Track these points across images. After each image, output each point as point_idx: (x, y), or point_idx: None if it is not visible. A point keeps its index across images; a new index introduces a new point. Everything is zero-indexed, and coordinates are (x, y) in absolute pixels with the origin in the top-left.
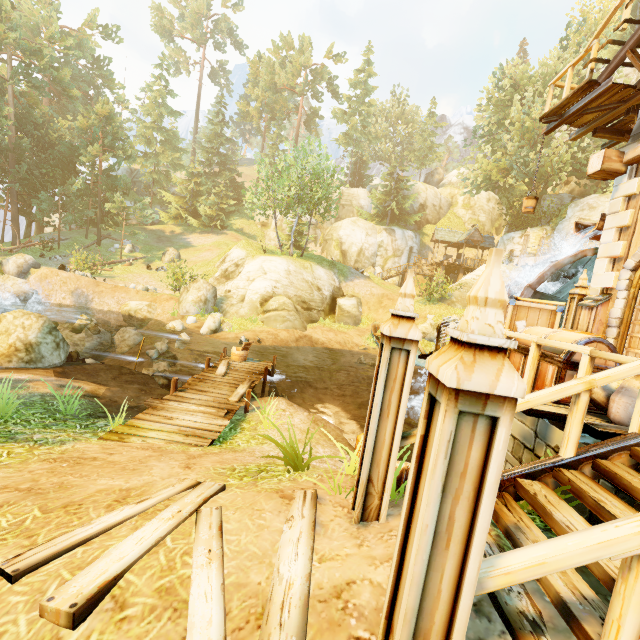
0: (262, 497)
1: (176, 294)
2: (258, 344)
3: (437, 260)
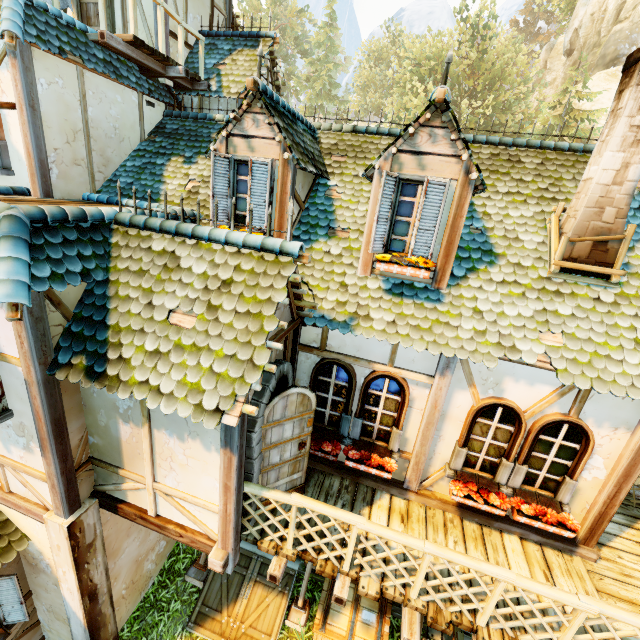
0: None
1: None
2: None
3: None
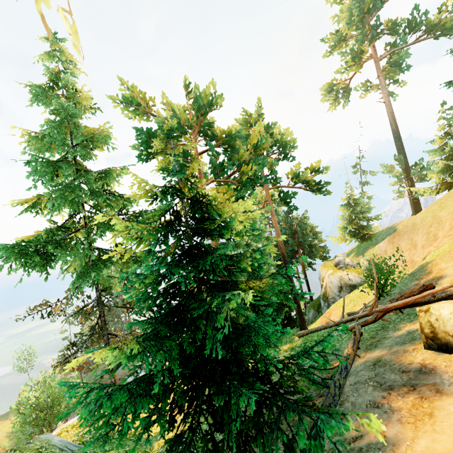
0: None
1: None
2: None
3: None
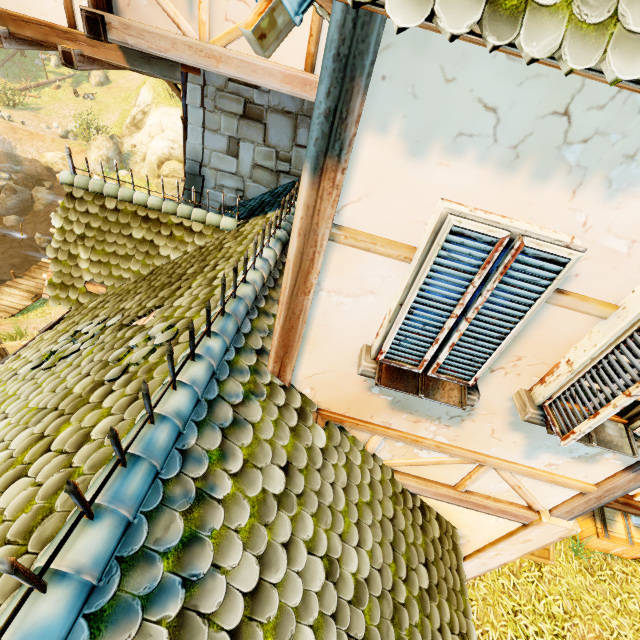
0: None
1: None
2: None
3: None
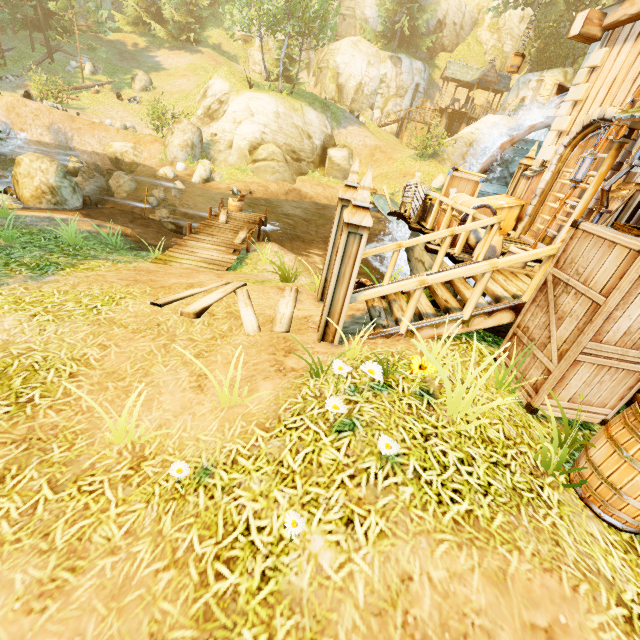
0: (268, 288)
1: (158, 135)
2: (250, 196)
3: (444, 104)
